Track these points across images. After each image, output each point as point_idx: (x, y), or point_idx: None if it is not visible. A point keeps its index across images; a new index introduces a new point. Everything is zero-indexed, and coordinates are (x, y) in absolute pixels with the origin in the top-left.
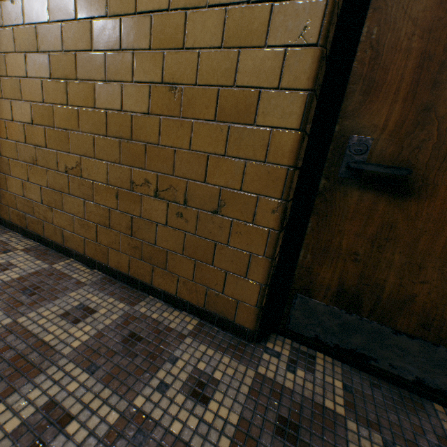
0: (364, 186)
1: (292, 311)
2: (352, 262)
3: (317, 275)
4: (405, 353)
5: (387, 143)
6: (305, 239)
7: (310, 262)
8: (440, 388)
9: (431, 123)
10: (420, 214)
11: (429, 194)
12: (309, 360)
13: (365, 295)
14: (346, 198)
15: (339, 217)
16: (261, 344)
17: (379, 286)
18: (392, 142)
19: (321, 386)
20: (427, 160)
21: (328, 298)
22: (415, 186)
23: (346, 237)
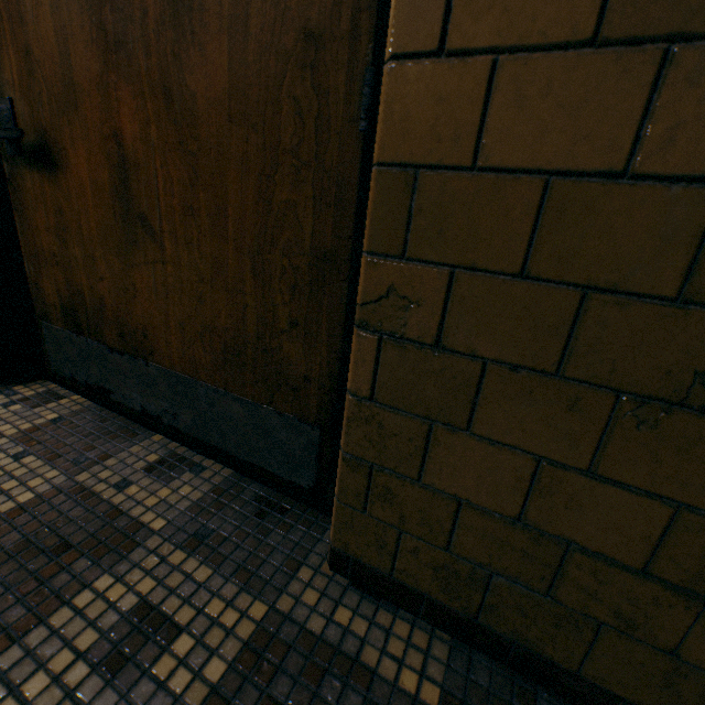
0: (30, 163)
1: (48, 346)
2: (58, 267)
3: (45, 292)
4: (125, 376)
5: (24, 103)
6: (23, 247)
7: (36, 277)
8: (158, 415)
9: (38, 71)
10: (72, 190)
11: (67, 163)
12: (50, 400)
13: (79, 308)
14: (26, 184)
15: (31, 210)
16: (9, 387)
17: (82, 293)
18: (26, 102)
19: (25, 417)
20: (52, 119)
21: (62, 321)
22: (57, 154)
23: (43, 235)
